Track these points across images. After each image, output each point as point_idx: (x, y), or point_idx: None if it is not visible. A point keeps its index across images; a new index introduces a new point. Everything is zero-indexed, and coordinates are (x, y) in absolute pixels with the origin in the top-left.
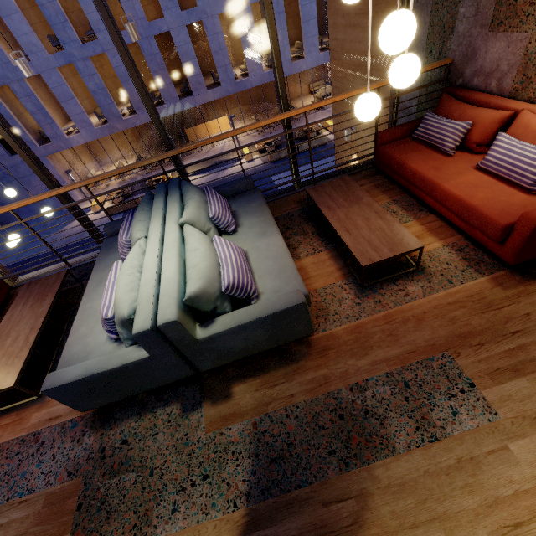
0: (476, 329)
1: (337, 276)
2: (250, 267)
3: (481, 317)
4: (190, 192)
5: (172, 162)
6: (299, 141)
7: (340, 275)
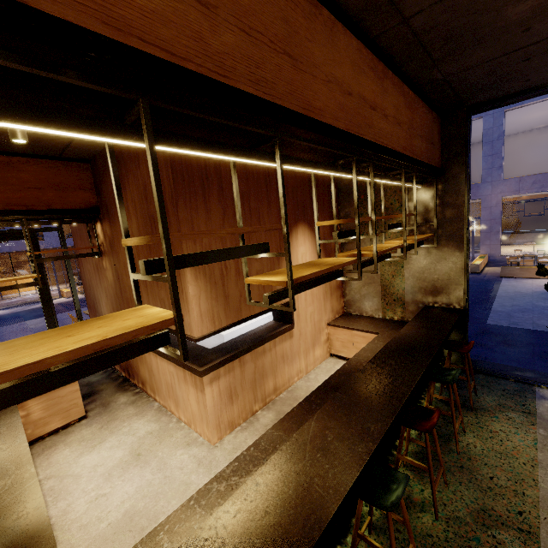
0: None
1: None
2: None
3: None
4: None
5: None
6: None
7: None
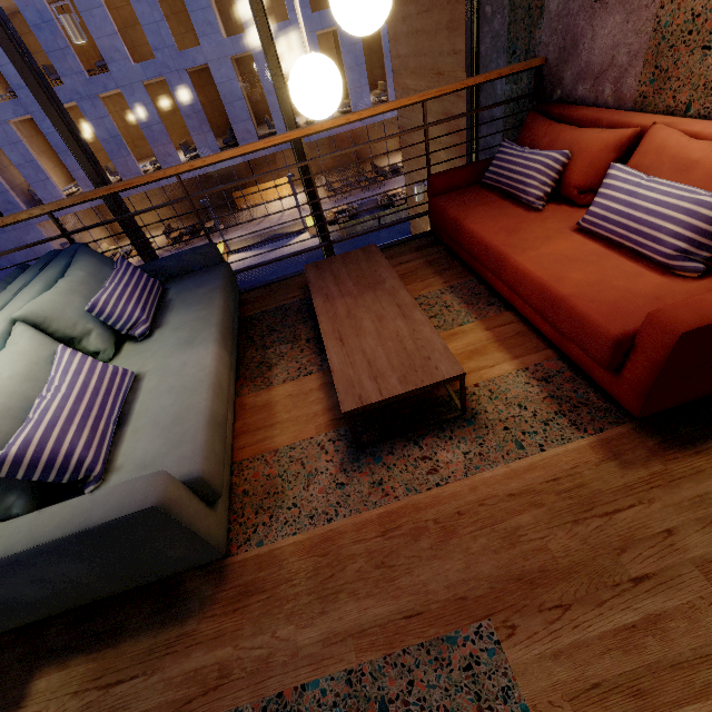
0: (558, 564)
1: (320, 424)
2: (132, 408)
3: (570, 534)
4: (75, 265)
5: (119, 223)
6: (382, 209)
7: (327, 421)
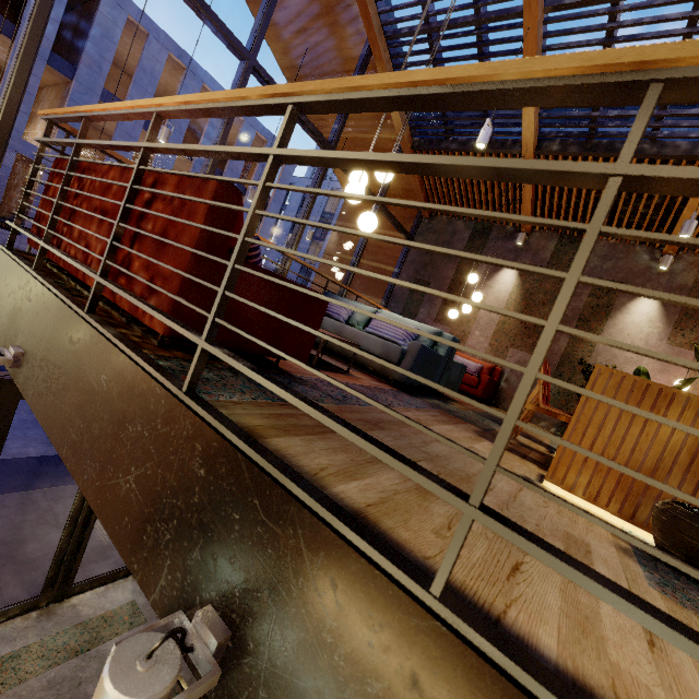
0: None
1: None
2: None
3: None
4: None
5: None
6: None
7: None
